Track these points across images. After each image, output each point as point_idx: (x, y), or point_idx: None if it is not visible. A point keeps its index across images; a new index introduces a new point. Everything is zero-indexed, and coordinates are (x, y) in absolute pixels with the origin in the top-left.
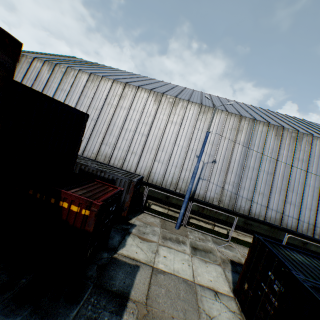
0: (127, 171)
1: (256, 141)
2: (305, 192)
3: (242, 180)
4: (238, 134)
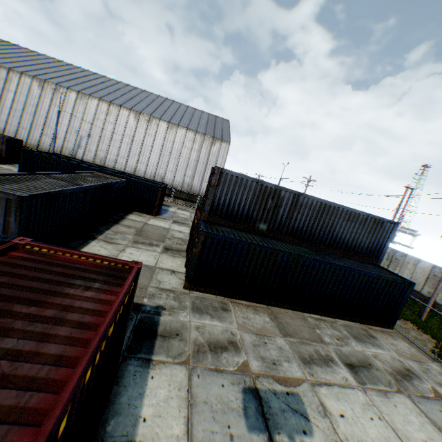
0: (11, 136)
1: (120, 122)
2: (151, 156)
3: (109, 148)
4: (108, 116)
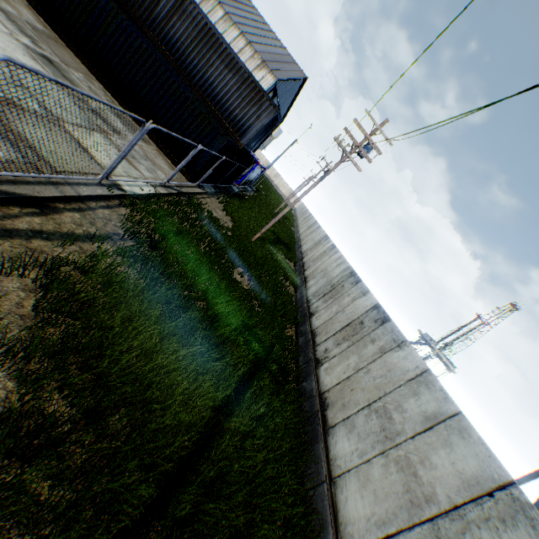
0: None
1: None
2: None
3: None
4: None
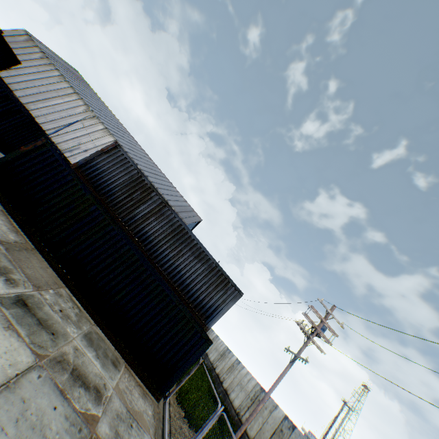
0: (29, 111)
1: None
2: None
3: None
4: None
